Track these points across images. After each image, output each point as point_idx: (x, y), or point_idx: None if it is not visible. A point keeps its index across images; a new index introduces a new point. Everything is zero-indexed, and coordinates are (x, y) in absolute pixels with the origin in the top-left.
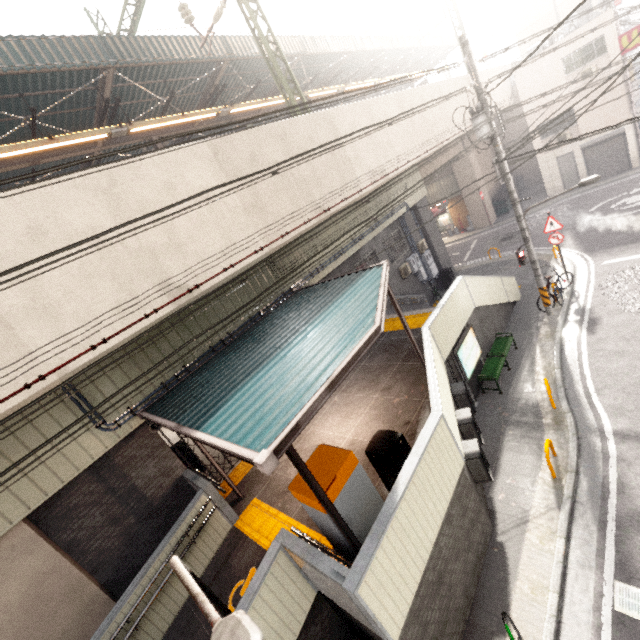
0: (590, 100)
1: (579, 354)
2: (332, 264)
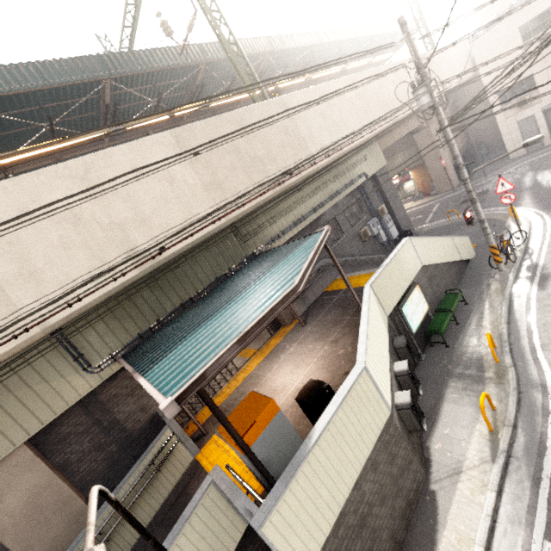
0: (550, 64)
1: (528, 309)
2: (293, 230)
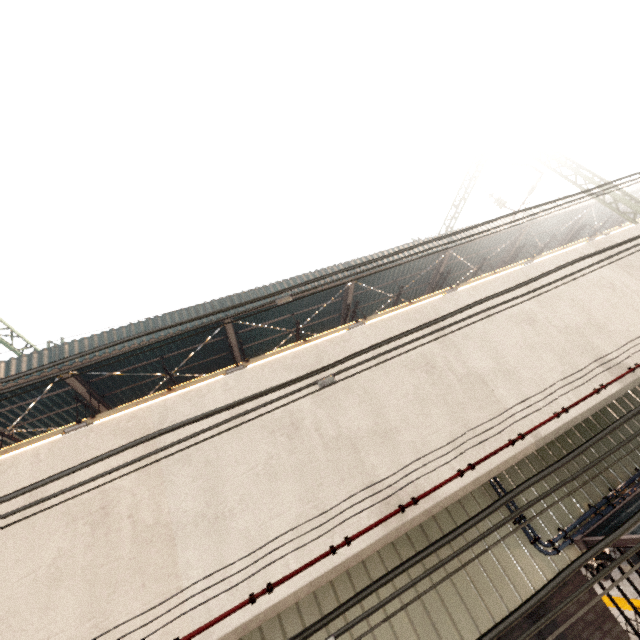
0: None
1: None
2: None
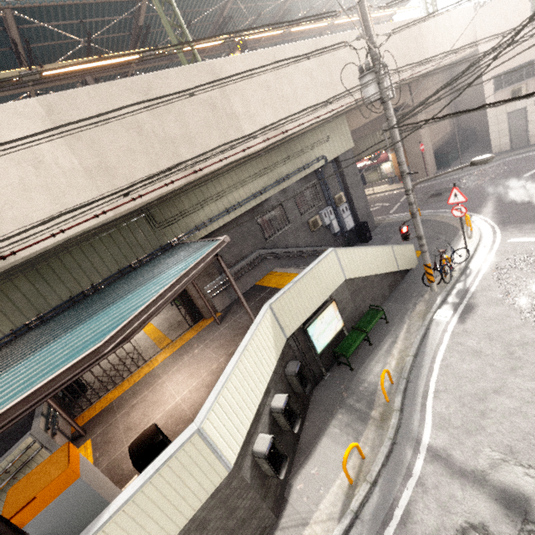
0: None
1: (439, 343)
2: (225, 218)
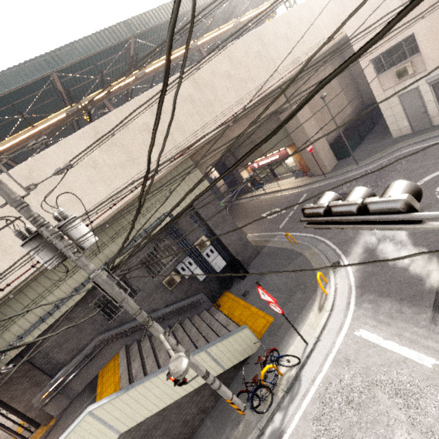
0: (436, 17)
1: None
2: (40, 327)
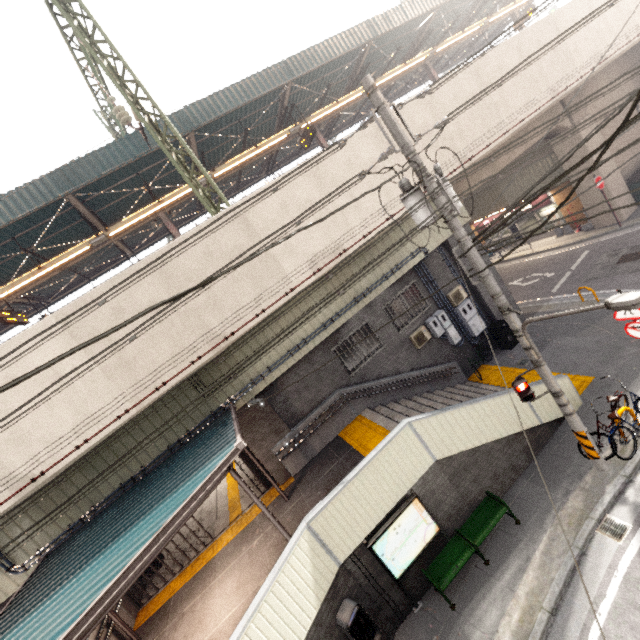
0: None
1: (599, 595)
2: (287, 362)
